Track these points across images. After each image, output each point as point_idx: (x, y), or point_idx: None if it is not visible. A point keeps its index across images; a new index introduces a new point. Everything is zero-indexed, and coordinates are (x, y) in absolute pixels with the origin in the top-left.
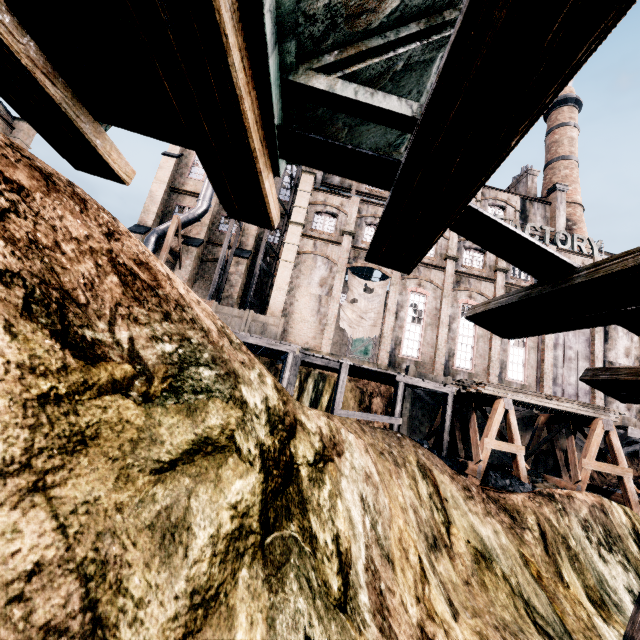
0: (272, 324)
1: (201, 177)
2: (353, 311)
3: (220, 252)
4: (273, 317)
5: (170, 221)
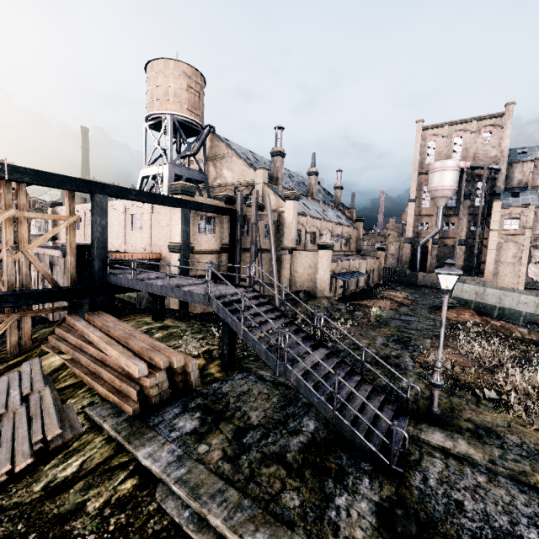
0: (489, 282)
1: (428, 205)
2: (536, 268)
3: (447, 241)
4: (488, 276)
5: (425, 238)
